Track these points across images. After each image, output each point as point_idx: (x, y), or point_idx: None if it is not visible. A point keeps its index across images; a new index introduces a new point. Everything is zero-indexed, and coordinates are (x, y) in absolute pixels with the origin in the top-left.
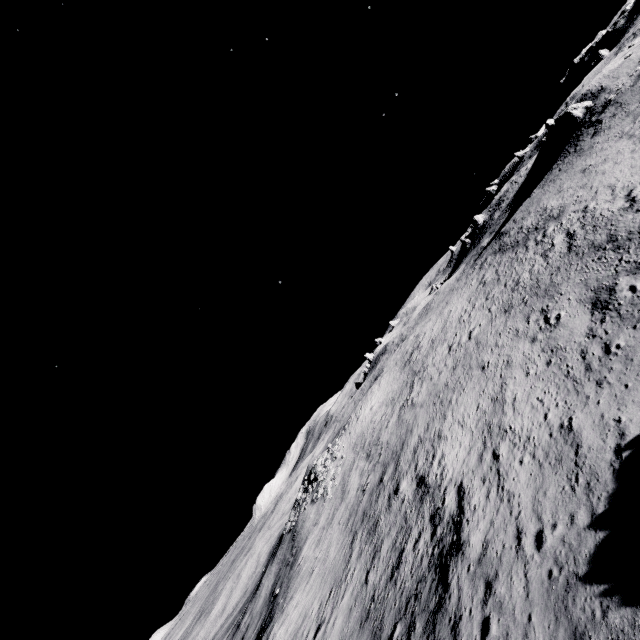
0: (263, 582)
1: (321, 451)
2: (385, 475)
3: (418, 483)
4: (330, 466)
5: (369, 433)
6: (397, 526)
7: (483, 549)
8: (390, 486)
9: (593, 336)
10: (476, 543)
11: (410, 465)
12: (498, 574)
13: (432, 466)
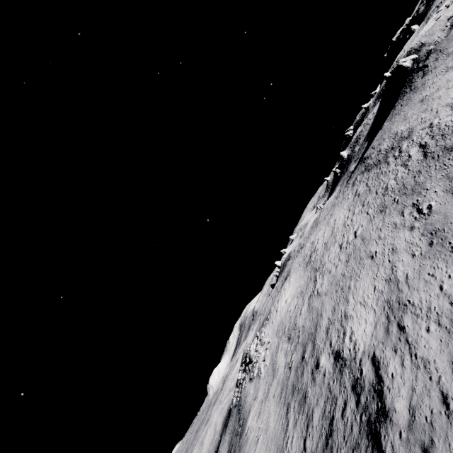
0: (220, 450)
1: (252, 339)
2: (305, 353)
3: (335, 357)
4: (260, 350)
5: (287, 320)
6: (323, 396)
7: (410, 415)
8: (311, 362)
9: None
10: (402, 409)
11: (325, 343)
12: (433, 441)
13: (344, 342)
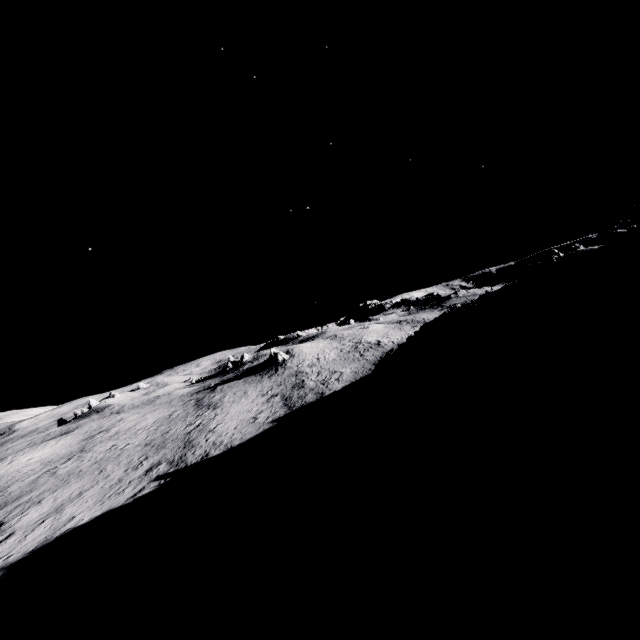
0: None
1: None
2: None
3: None
4: None
5: (7, 479)
6: None
7: None
8: None
9: (130, 482)
10: None
11: (5, 514)
12: None
13: (15, 518)
